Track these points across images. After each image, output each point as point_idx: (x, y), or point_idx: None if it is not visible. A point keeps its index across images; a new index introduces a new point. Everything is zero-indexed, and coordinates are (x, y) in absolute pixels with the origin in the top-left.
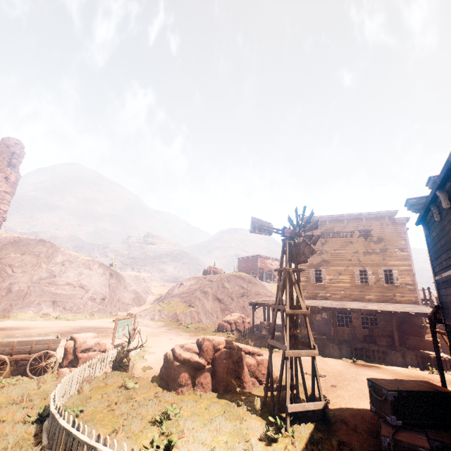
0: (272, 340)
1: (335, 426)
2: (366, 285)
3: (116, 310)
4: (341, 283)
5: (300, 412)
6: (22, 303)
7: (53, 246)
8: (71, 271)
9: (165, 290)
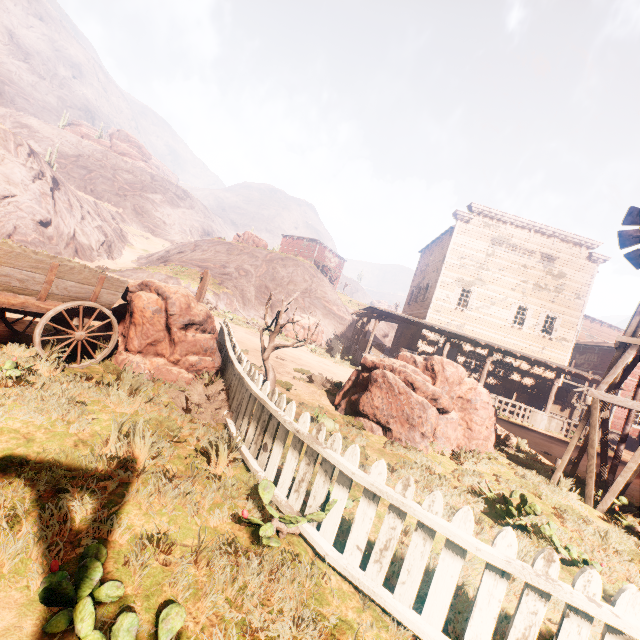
0: (612, 396)
1: None
2: (518, 327)
3: (71, 253)
4: (489, 317)
5: None
6: None
7: None
8: None
9: (152, 247)
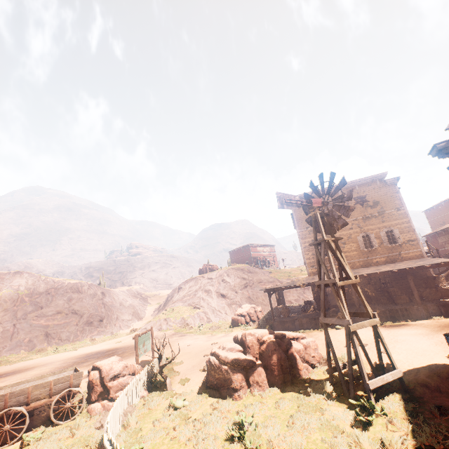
0: (326, 318)
1: (417, 392)
2: (371, 249)
3: (117, 329)
4: (347, 253)
5: (379, 386)
6: (10, 344)
7: (33, 276)
8: (59, 299)
9: (162, 298)
